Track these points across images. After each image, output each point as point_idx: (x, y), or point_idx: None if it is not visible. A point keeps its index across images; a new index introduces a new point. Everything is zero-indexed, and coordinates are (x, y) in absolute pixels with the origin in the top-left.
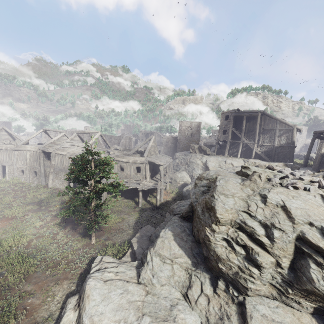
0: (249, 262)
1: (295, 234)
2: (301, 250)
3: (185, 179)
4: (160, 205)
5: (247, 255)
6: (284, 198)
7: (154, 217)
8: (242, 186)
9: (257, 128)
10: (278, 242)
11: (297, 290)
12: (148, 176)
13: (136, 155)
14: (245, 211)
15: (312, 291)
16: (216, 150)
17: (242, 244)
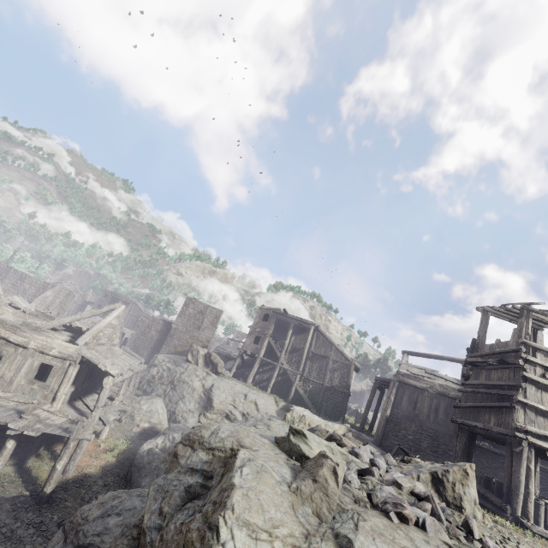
0: None
1: None
2: None
3: (156, 418)
4: (55, 490)
5: None
6: None
7: (11, 541)
8: (294, 496)
9: (306, 349)
10: None
11: None
12: (63, 395)
13: (59, 333)
14: None
15: None
16: (236, 369)
17: None
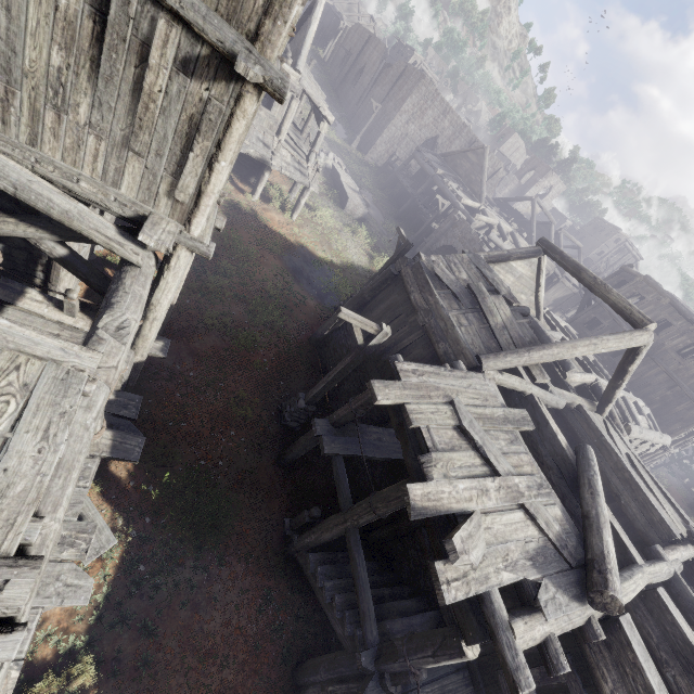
0: None
1: None
2: None
3: None
4: None
5: None
6: None
7: None
8: None
9: None
10: None
11: None
12: None
13: None
14: None
15: None
16: None
17: None
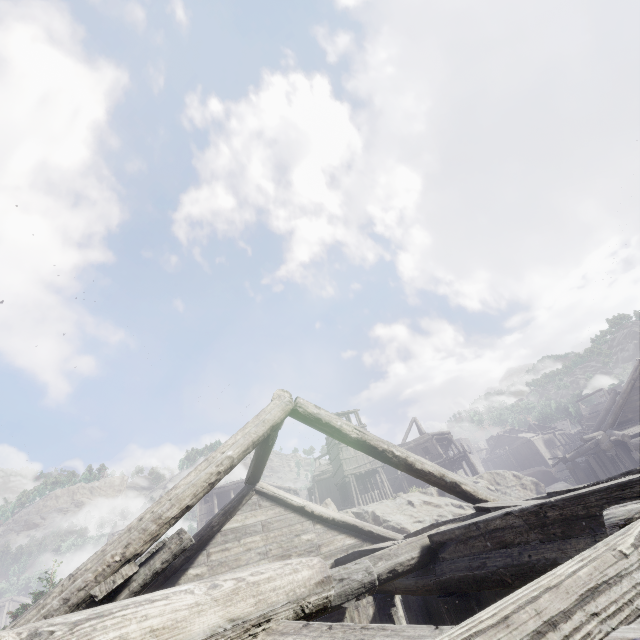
0: None
1: None
2: None
3: None
4: None
5: None
6: None
7: None
8: None
9: None
10: None
11: None
12: None
13: None
14: None
15: None
16: None
17: None
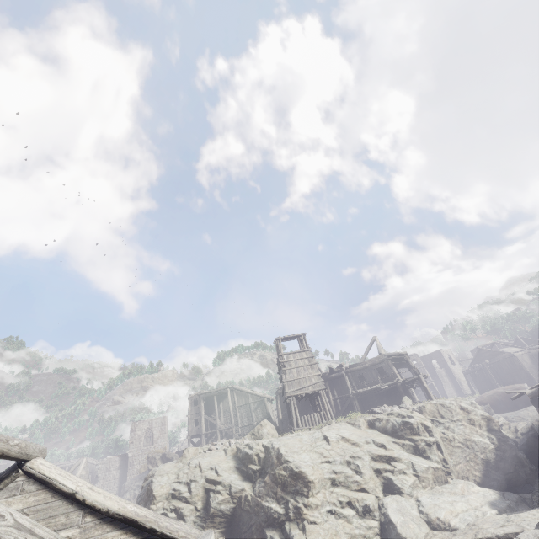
0: (179, 520)
1: (203, 479)
2: (207, 489)
3: None
4: None
5: (177, 516)
6: (200, 459)
7: None
8: (176, 464)
9: (231, 407)
10: (194, 491)
11: (208, 521)
12: None
13: None
14: (176, 481)
15: (212, 512)
16: None
17: (173, 509)
